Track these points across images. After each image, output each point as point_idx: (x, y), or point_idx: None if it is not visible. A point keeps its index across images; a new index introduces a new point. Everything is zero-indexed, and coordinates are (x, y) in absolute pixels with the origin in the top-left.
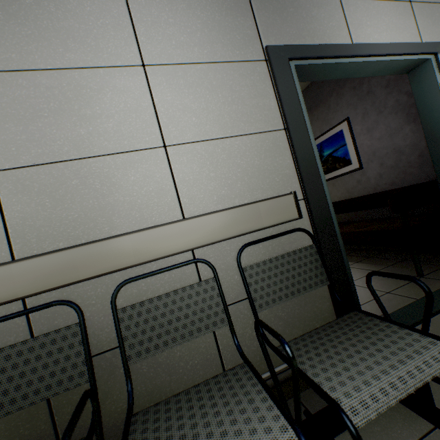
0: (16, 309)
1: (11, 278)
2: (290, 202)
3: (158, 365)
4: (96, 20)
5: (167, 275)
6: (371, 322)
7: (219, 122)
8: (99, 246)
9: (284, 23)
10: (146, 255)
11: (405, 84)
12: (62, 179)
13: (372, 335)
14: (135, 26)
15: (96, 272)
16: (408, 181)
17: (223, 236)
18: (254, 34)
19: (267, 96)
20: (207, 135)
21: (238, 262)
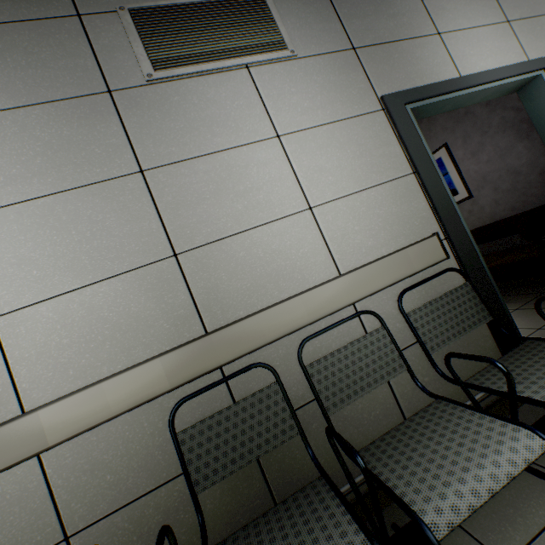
0: (216, 377)
1: (212, 347)
2: (435, 244)
3: (344, 418)
4: (232, 103)
5: (335, 330)
6: None
7: (353, 177)
8: (277, 309)
9: (393, 70)
10: (317, 313)
11: (510, 99)
12: (231, 252)
13: None
14: (264, 102)
15: (279, 334)
16: (532, 204)
17: (380, 286)
18: (367, 86)
19: (390, 144)
20: (345, 191)
21: (401, 308)
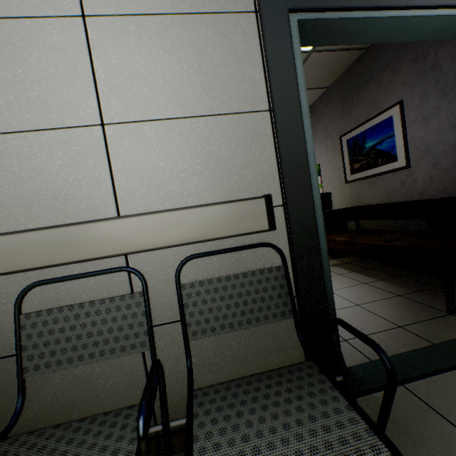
0: None
1: None
2: (259, 208)
3: (73, 378)
4: None
5: (92, 280)
6: (320, 384)
7: (178, 97)
8: (7, 240)
9: None
10: (62, 256)
11: None
12: None
13: (306, 408)
14: None
15: (2, 269)
16: None
17: (162, 243)
18: None
19: (250, 63)
20: (161, 113)
21: (176, 277)
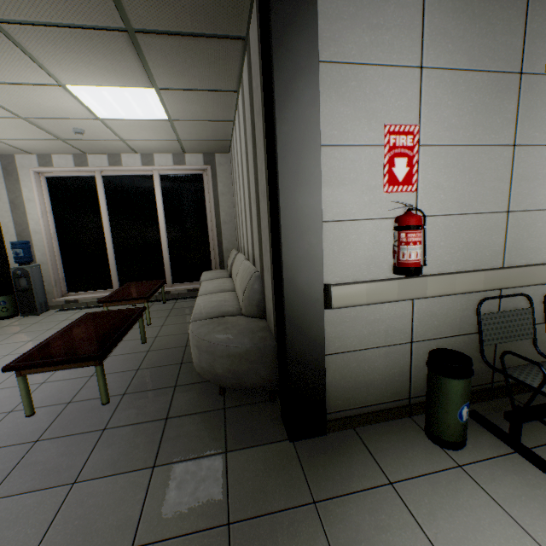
0: (496, 293)
1: (508, 276)
2: None
3: (540, 340)
4: None
5: None
6: None
7: None
8: (545, 267)
9: None
10: None
11: None
12: (534, 221)
13: None
14: None
15: (540, 282)
16: None
17: None
18: None
19: None
20: None
21: None
